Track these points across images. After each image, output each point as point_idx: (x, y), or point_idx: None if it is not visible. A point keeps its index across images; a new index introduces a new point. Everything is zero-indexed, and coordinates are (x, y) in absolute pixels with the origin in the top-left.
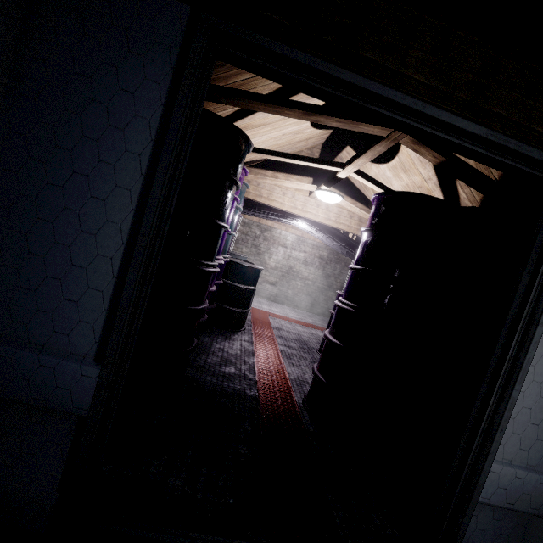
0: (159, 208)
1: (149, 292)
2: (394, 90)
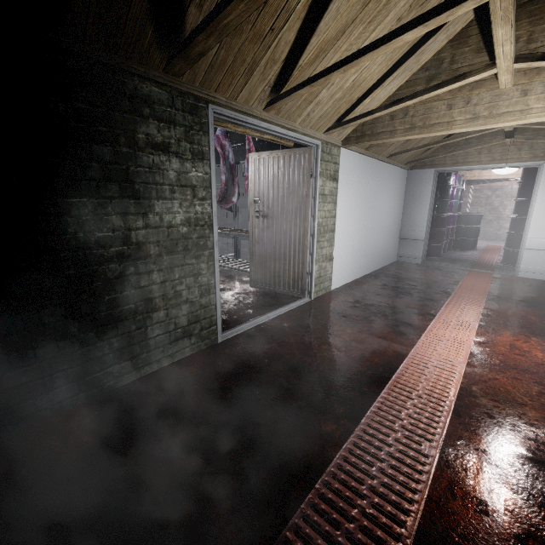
0: (431, 202)
1: (431, 218)
2: (476, 167)
